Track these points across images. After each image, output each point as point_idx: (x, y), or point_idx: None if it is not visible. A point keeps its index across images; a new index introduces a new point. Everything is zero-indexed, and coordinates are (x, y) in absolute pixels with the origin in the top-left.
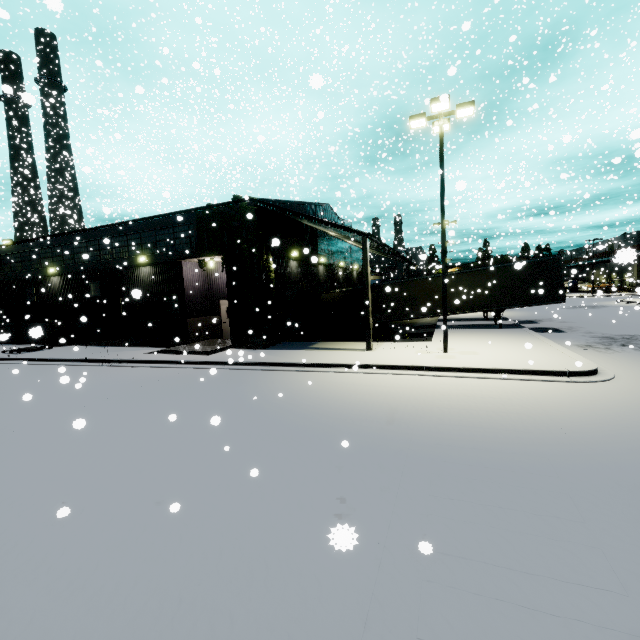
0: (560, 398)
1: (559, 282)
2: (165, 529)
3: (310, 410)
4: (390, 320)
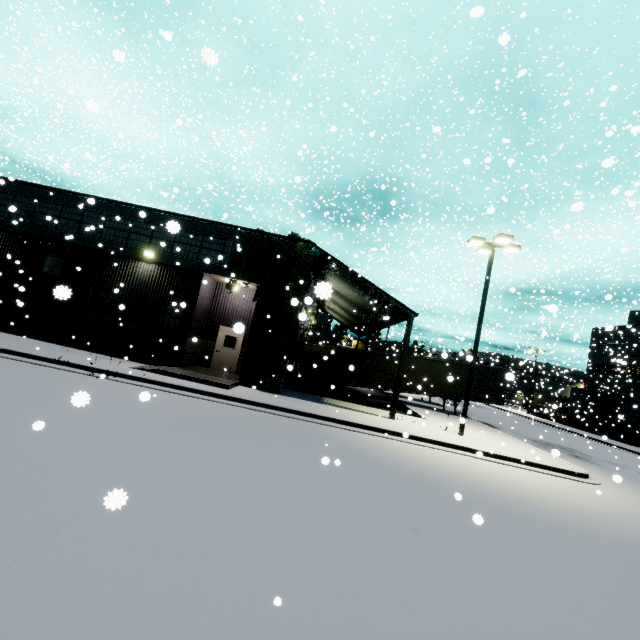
0: (601, 497)
1: (502, 388)
2: (579, 631)
3: (450, 485)
4: (366, 386)
